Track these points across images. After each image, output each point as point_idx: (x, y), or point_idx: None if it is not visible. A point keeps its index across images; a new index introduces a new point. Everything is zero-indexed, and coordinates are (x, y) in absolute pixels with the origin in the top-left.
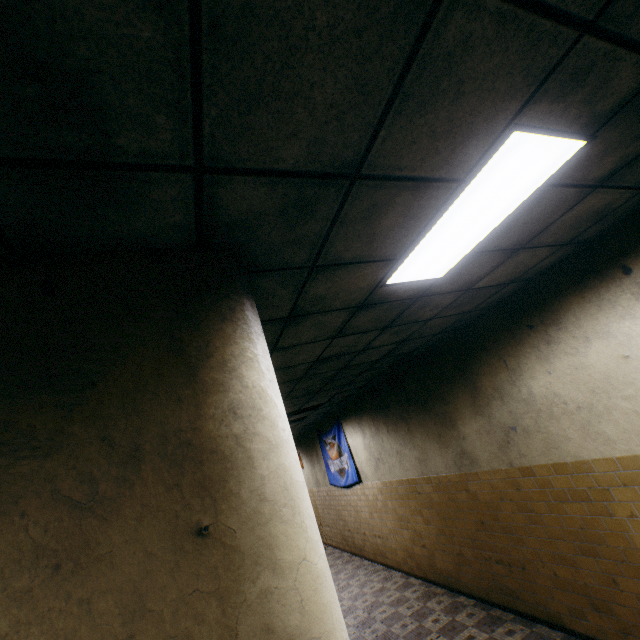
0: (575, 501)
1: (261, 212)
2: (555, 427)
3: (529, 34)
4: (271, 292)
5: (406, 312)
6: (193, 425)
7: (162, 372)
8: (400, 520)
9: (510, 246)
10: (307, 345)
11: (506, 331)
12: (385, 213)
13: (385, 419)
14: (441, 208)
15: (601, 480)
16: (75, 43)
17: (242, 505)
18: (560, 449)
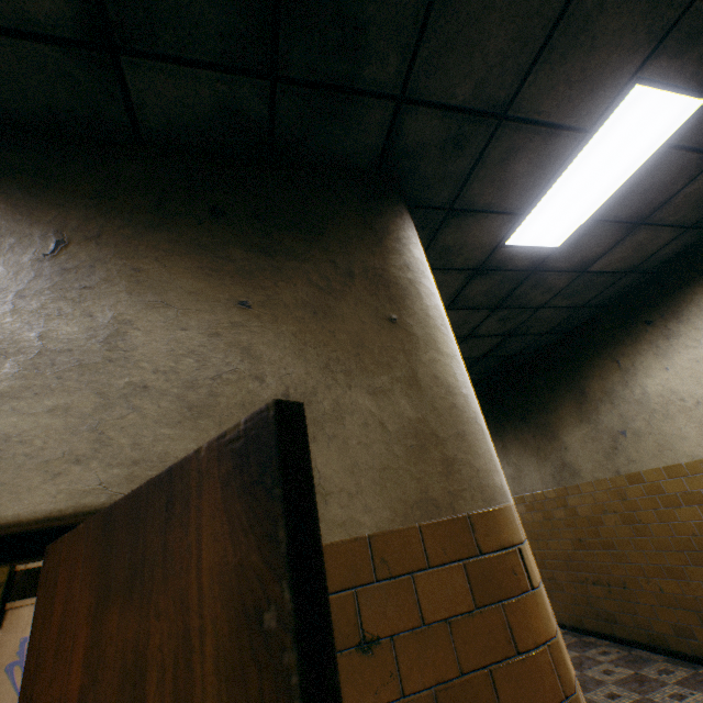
0: (688, 505)
1: (428, 144)
2: (670, 427)
3: None
4: None
5: (518, 290)
6: (382, 267)
7: (361, 236)
8: None
9: (629, 219)
10: None
11: (621, 329)
12: (519, 158)
13: None
14: (567, 160)
15: None
16: (369, 5)
17: (415, 315)
18: (674, 450)
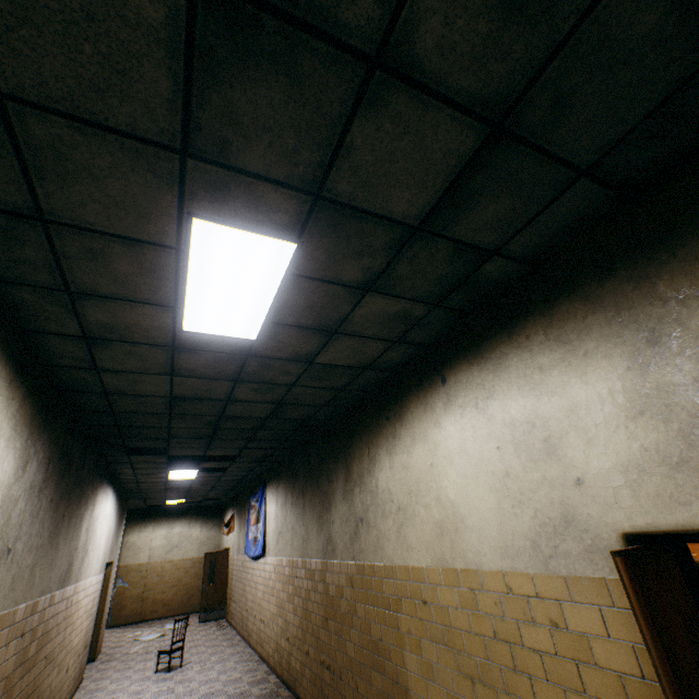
0: (382, 608)
1: None
2: (384, 525)
3: (125, 147)
4: (39, 305)
5: (248, 369)
6: None
7: None
8: (280, 605)
9: (318, 327)
10: (142, 375)
11: (375, 418)
12: (113, 259)
13: (292, 489)
14: (180, 269)
15: (399, 588)
16: None
17: None
18: (383, 549)
